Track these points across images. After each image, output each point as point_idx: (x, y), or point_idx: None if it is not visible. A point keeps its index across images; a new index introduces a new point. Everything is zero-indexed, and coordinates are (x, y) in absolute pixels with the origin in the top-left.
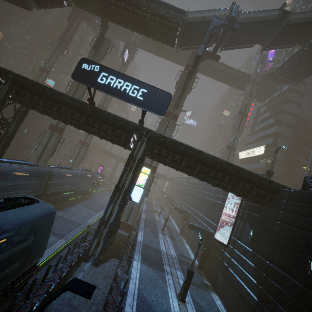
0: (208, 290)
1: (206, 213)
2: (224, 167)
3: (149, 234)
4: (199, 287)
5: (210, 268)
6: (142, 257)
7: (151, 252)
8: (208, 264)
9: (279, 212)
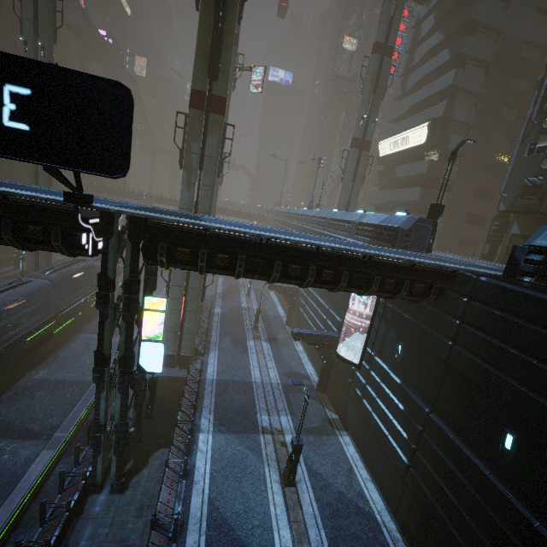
0: (334, 432)
1: (323, 293)
2: (337, 257)
3: (229, 352)
4: (318, 435)
5: (336, 390)
6: (216, 417)
7: (234, 394)
8: (332, 383)
9: (452, 323)
